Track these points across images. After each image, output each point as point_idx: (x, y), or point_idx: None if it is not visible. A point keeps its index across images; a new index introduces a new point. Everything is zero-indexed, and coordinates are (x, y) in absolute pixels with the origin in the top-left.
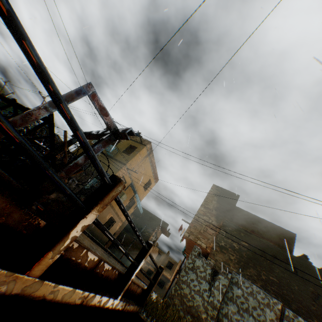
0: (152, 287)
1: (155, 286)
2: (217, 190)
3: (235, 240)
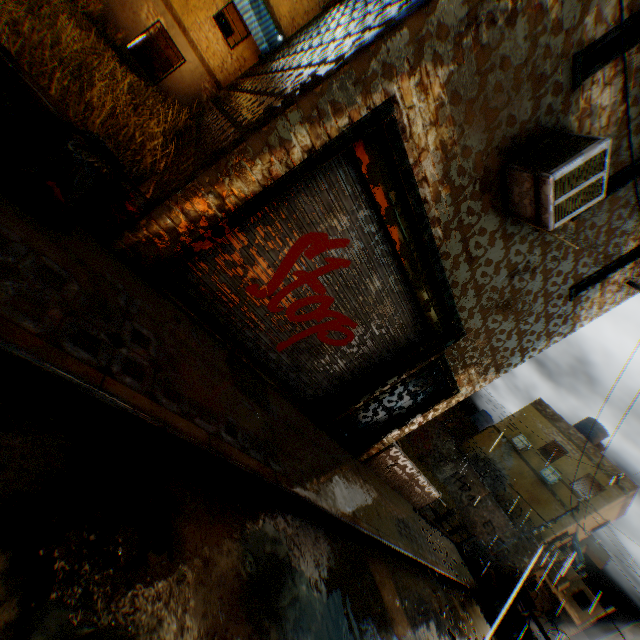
0: None
1: (537, 611)
2: None
3: None
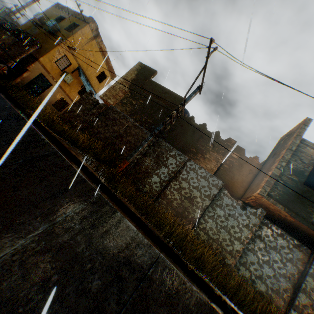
0: (18, 78)
1: None
2: (139, 67)
3: (135, 99)
